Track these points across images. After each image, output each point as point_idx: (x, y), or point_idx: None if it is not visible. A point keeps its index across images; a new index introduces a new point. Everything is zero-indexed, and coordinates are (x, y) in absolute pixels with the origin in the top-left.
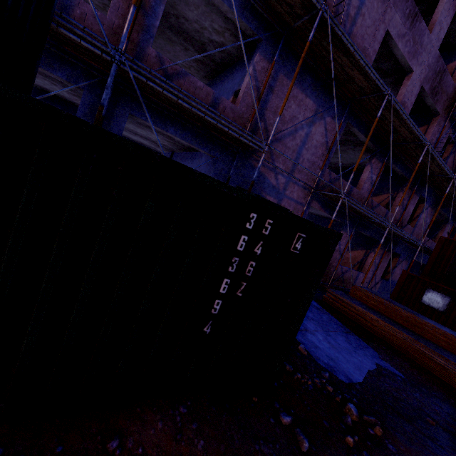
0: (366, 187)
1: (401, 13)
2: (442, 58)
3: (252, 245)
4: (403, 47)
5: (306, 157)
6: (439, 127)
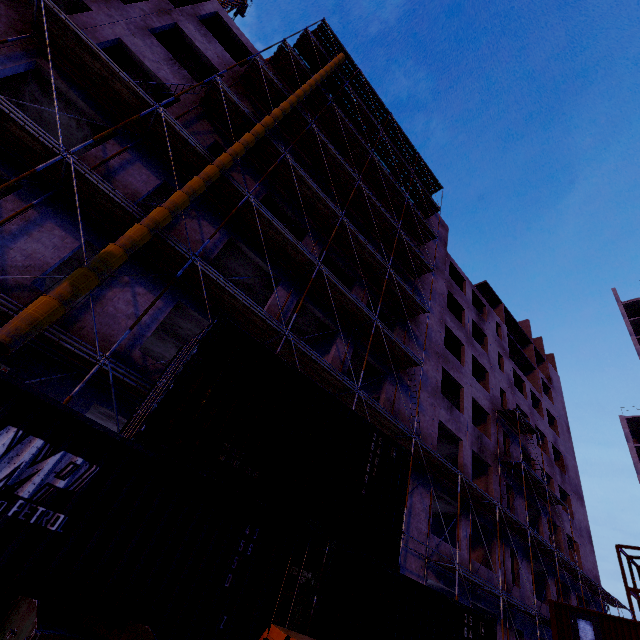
0: (464, 547)
1: (443, 408)
2: (474, 418)
3: (468, 632)
4: (451, 427)
5: (414, 525)
6: (496, 477)
